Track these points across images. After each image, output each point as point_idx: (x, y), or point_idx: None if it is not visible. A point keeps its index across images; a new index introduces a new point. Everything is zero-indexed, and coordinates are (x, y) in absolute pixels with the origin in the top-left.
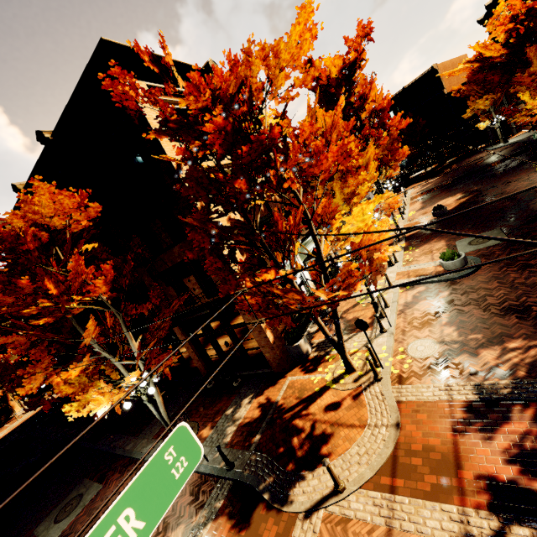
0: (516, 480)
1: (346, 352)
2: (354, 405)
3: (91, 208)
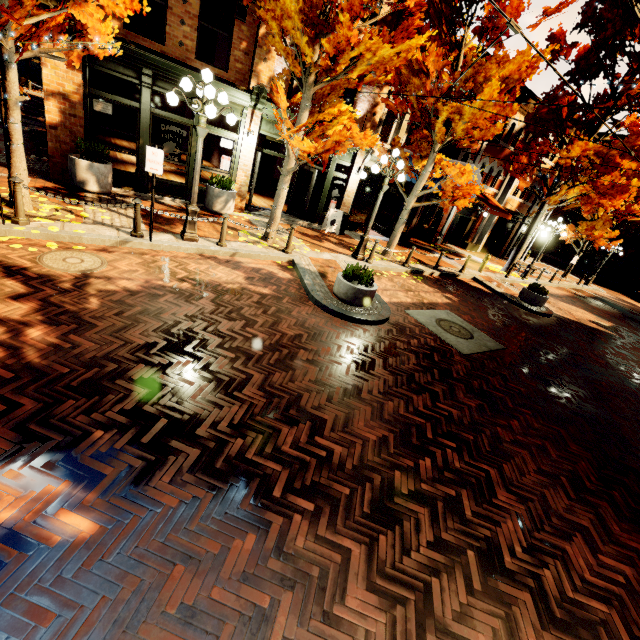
0: None
1: (14, 173)
2: None
3: None
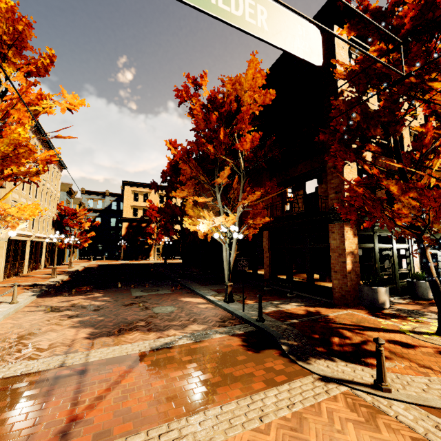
0: None
1: None
2: (438, 356)
3: (269, 94)
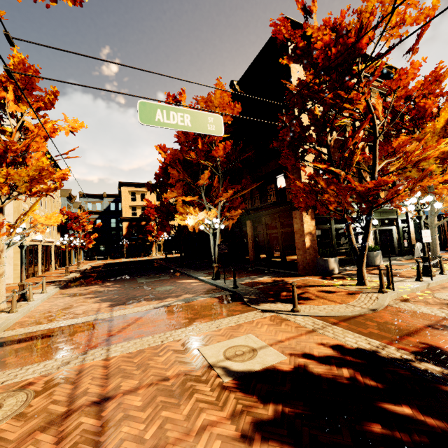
0: None
1: (364, 266)
2: (345, 296)
3: (236, 108)
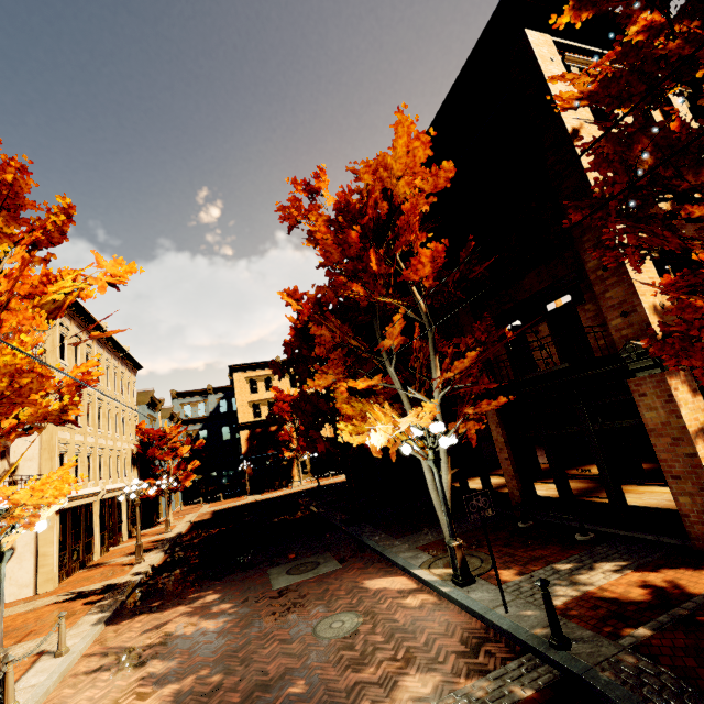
0: None
1: None
2: None
3: (443, 171)
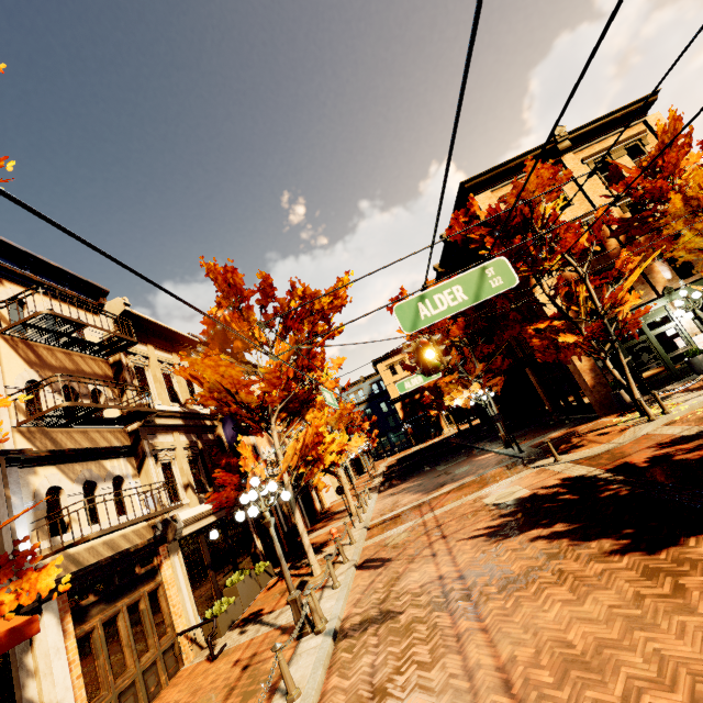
0: (637, 463)
1: (636, 397)
2: (616, 434)
3: None
